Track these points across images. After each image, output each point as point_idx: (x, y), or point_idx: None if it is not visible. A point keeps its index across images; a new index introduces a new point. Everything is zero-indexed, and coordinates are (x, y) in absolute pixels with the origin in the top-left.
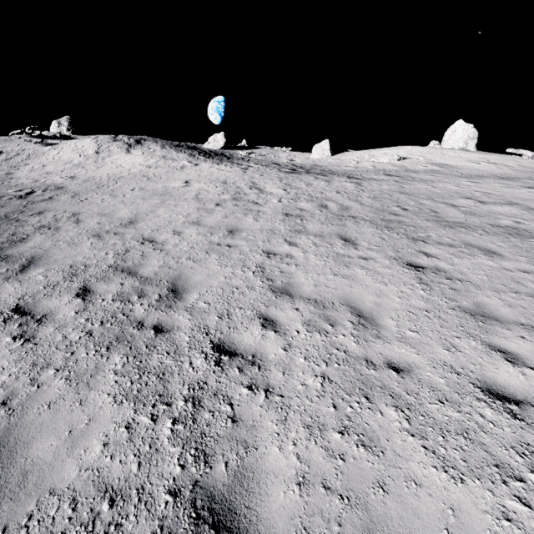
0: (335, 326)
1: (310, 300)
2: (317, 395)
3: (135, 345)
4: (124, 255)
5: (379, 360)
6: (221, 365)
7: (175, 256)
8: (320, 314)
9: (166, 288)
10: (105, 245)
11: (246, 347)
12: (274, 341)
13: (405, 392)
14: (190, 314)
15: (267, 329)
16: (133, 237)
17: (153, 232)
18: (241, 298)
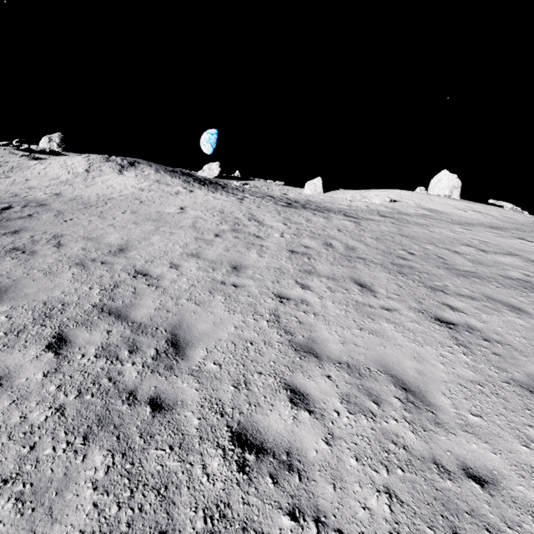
0: (380, 405)
1: (342, 364)
2: (389, 530)
3: (125, 432)
4: (112, 291)
5: (450, 462)
6: (247, 471)
7: (174, 295)
8: (359, 386)
9: (164, 339)
10: (90, 277)
11: (276, 438)
12: (311, 428)
13: (504, 523)
14: (197, 381)
15: (298, 407)
16: (124, 268)
17: (146, 263)
18: (258, 358)
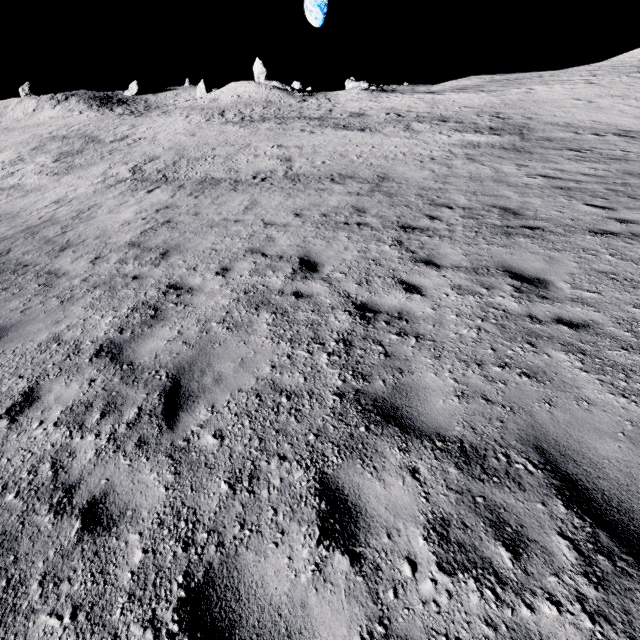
0: None
1: None
2: None
3: None
4: None
5: None
6: None
7: None
8: None
9: None
10: None
11: None
12: None
13: None
14: None
15: None
16: None
17: None
18: None
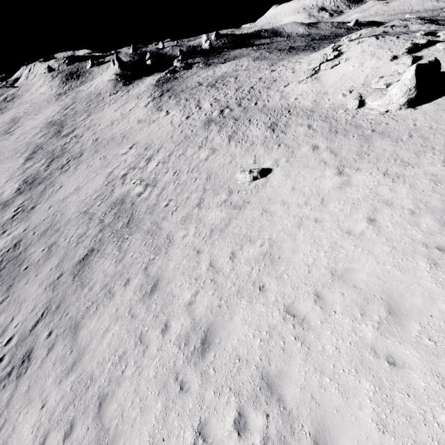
0: None
1: None
2: None
3: None
4: None
5: None
6: None
7: None
8: None
9: None
10: None
11: None
12: None
13: None
14: None
15: None
16: None
17: None
18: None
